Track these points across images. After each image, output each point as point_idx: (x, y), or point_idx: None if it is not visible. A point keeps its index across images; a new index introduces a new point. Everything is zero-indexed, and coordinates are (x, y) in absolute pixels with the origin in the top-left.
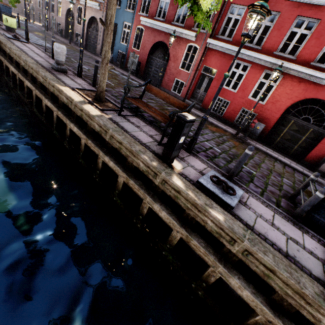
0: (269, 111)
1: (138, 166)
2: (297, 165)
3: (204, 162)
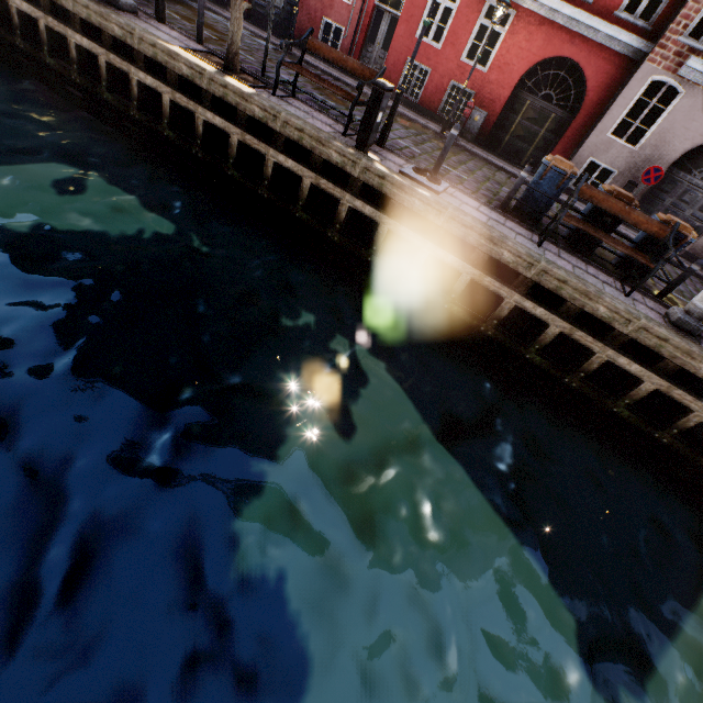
0: (495, 86)
1: (330, 159)
2: (529, 178)
3: (403, 159)
